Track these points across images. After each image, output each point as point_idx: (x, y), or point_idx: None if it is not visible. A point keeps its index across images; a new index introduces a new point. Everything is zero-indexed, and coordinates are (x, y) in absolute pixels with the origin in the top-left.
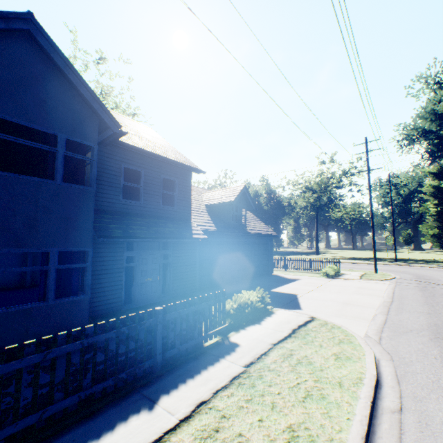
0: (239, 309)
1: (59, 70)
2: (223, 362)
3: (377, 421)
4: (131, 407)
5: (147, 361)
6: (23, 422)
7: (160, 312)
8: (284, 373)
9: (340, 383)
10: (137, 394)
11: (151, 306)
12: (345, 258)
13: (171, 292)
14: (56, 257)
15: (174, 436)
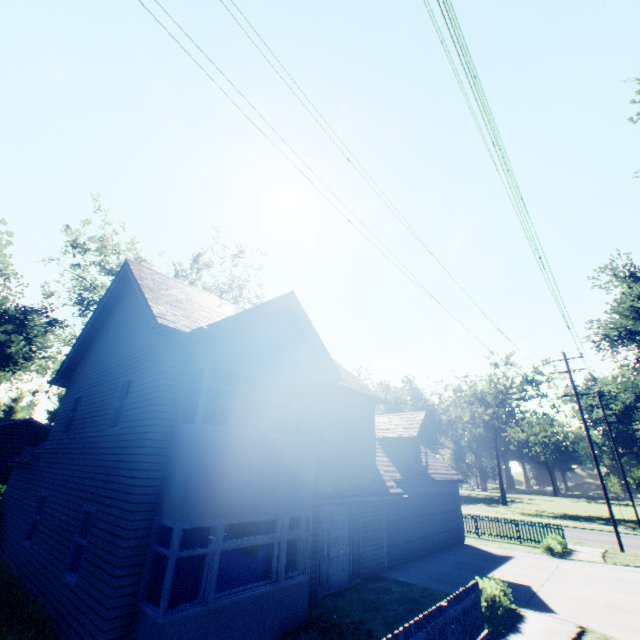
0: (486, 606)
1: (298, 327)
2: None
3: None
4: None
5: None
6: None
7: (446, 608)
8: None
9: None
10: None
11: (349, 594)
12: (553, 515)
13: (360, 571)
14: (287, 525)
15: None
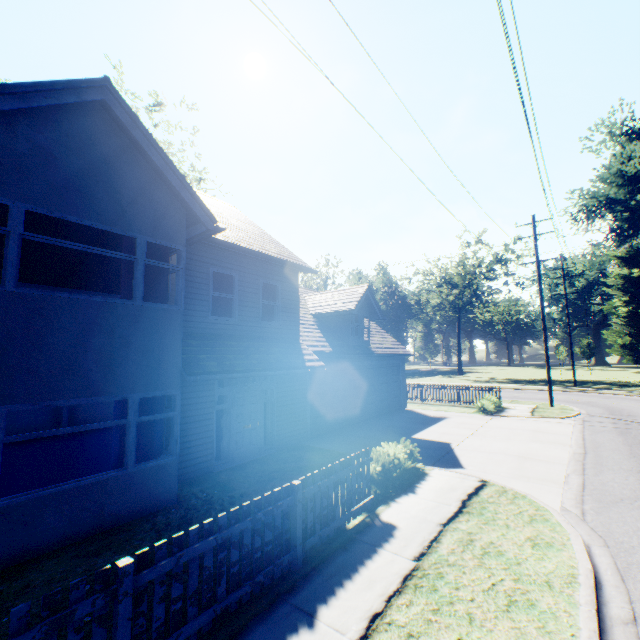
0: (384, 471)
1: (138, 149)
2: (384, 553)
3: (608, 637)
4: (283, 624)
5: (286, 556)
6: None
7: (299, 488)
8: (471, 569)
9: (548, 582)
10: (284, 604)
11: (252, 466)
12: (501, 381)
13: (275, 443)
14: (136, 406)
15: None
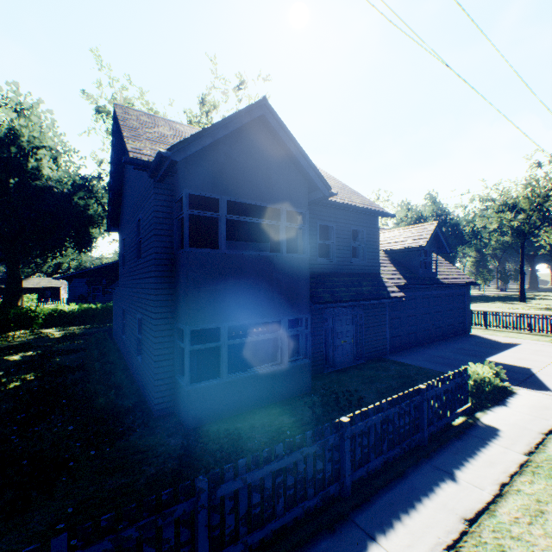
0: (475, 386)
1: (278, 143)
2: (494, 446)
3: None
4: (432, 475)
5: (417, 435)
6: (360, 472)
7: (424, 390)
8: None
9: None
10: (427, 464)
11: (351, 371)
12: None
13: (363, 355)
14: (287, 325)
15: (499, 508)
